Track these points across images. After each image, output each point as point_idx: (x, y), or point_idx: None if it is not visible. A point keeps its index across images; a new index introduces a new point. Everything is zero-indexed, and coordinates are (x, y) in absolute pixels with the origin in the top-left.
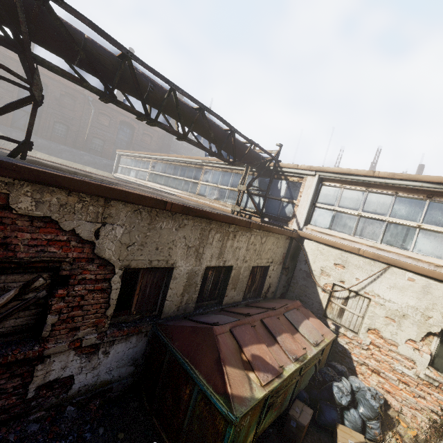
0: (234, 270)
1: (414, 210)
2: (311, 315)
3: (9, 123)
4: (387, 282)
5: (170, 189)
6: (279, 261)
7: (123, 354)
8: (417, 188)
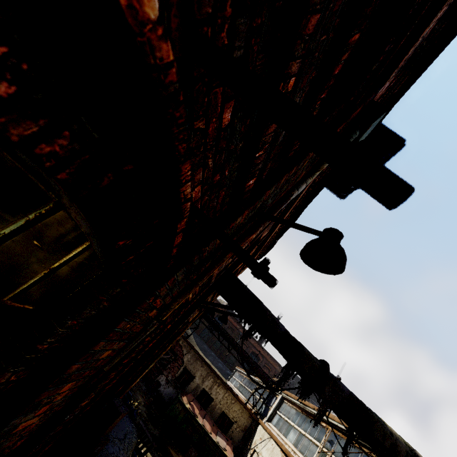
0: (214, 402)
1: (297, 417)
2: (231, 447)
3: (199, 333)
4: (267, 446)
5: (241, 394)
6: (241, 428)
7: (170, 392)
8: (299, 405)
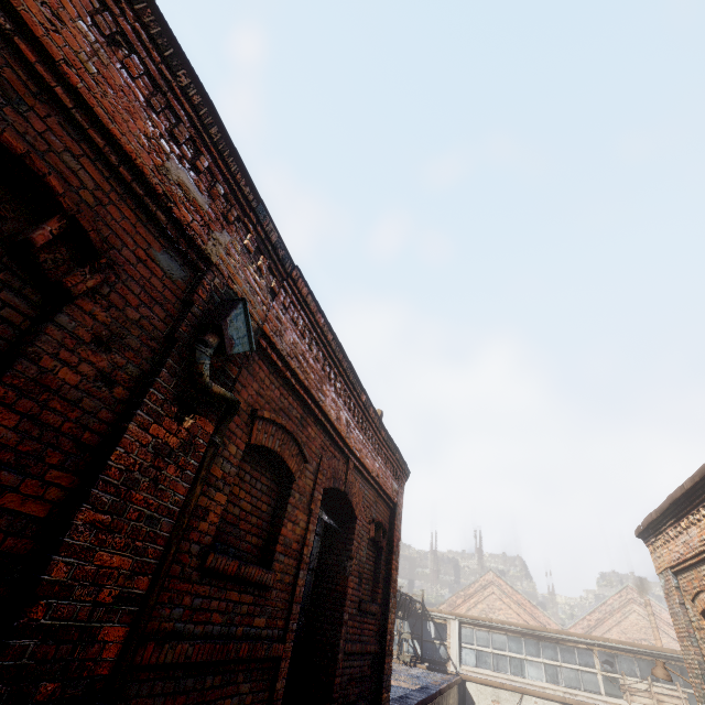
0: None
1: (519, 645)
2: None
3: None
4: None
5: None
6: None
7: None
8: (516, 630)
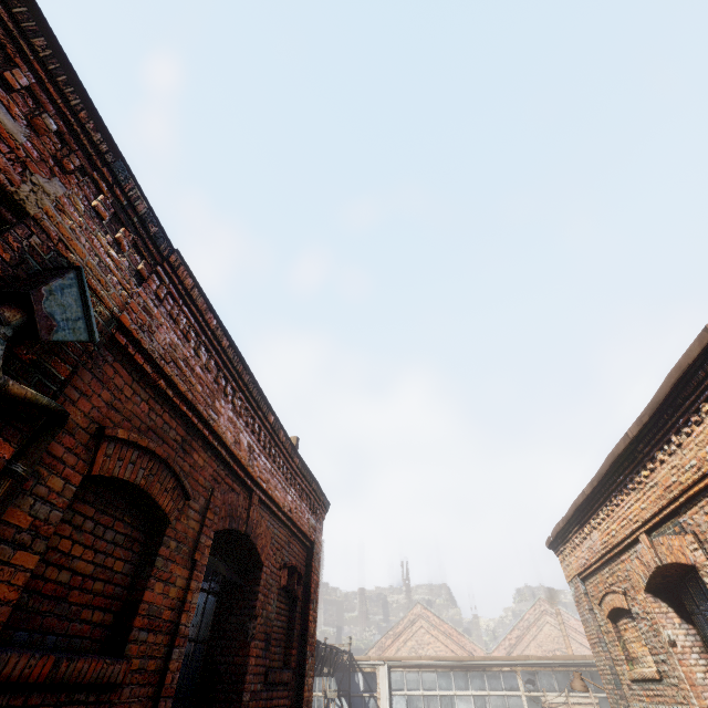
0: None
1: (449, 681)
2: None
3: None
4: None
5: None
6: None
7: None
8: (445, 665)
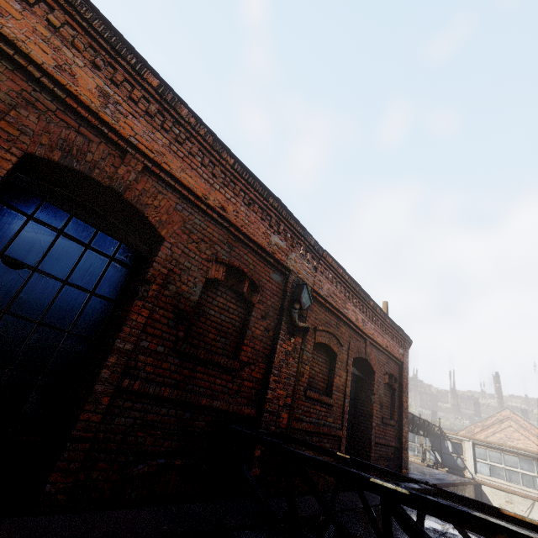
0: None
1: (530, 466)
2: None
3: None
4: (537, 511)
5: None
6: None
7: None
8: (527, 455)
